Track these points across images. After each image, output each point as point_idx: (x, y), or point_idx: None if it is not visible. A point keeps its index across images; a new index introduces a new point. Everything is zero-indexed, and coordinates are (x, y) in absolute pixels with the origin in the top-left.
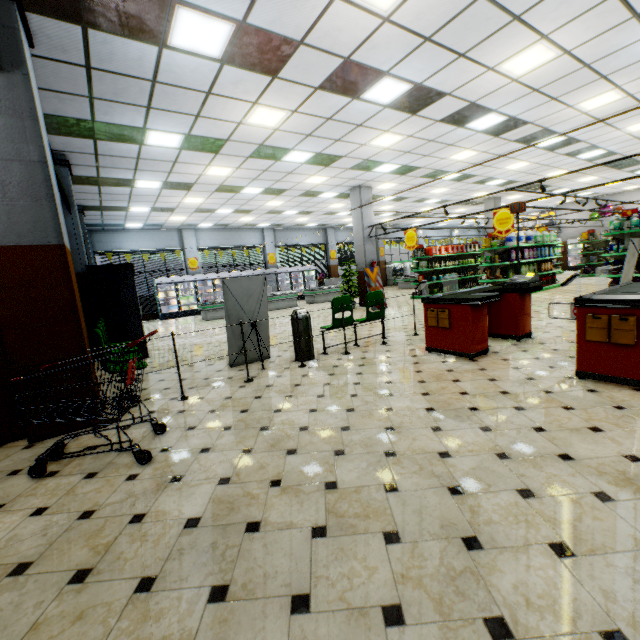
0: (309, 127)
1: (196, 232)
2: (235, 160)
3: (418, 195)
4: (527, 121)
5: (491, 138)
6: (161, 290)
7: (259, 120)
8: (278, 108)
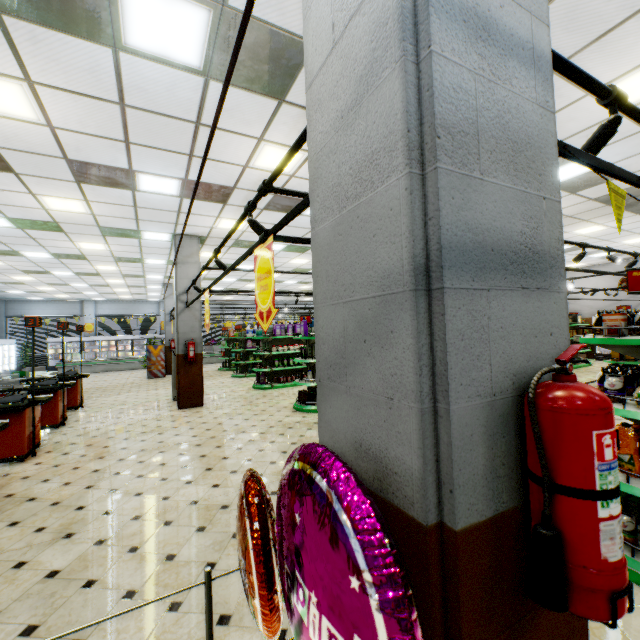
0: (31, 264)
1: (98, 303)
2: (21, 274)
3: (242, 287)
4: None
5: None
6: (51, 347)
7: None
8: None
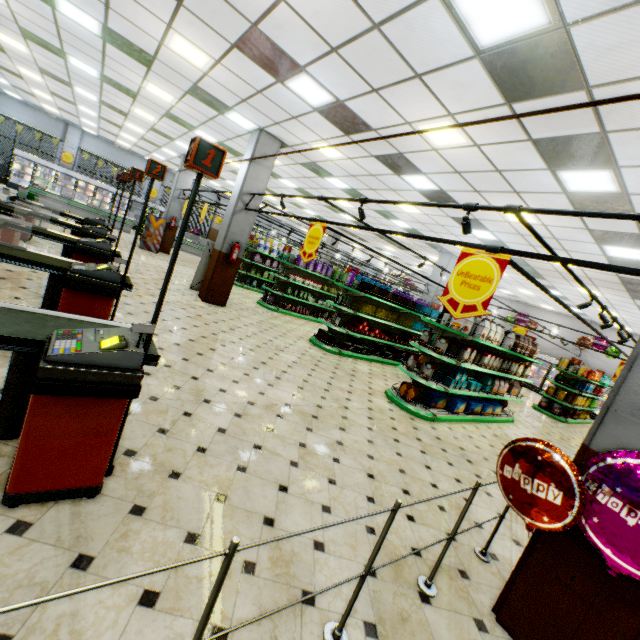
0: (61, 69)
1: (85, 134)
2: (33, 70)
3: None
4: (240, 152)
5: (234, 156)
6: (18, 162)
7: (9, 42)
8: (13, 39)
